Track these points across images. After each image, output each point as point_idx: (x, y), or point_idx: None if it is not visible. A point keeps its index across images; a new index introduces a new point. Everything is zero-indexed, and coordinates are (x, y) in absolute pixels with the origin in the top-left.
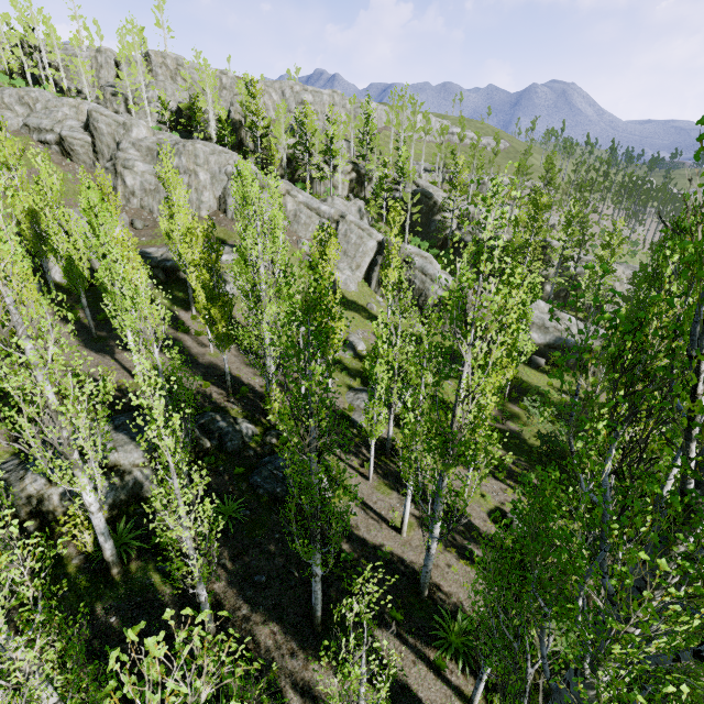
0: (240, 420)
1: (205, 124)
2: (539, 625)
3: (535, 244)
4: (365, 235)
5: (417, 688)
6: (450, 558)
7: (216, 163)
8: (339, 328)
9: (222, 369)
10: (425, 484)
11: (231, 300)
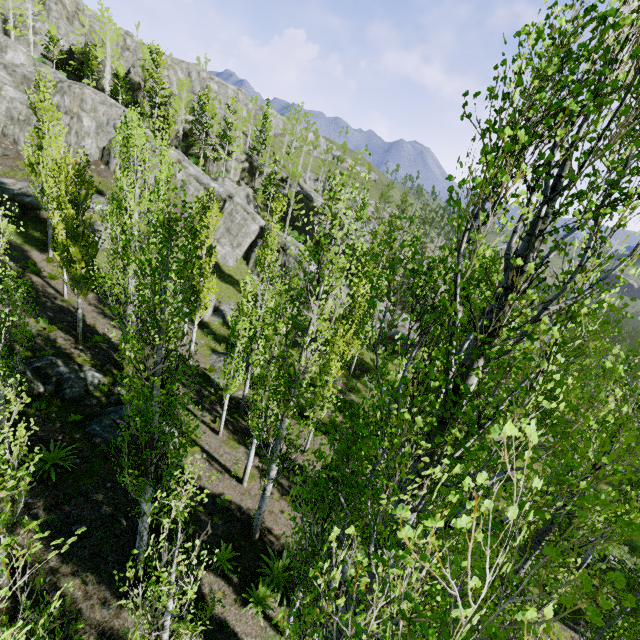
0: (86, 368)
1: (99, 74)
2: (341, 525)
3: (387, 256)
4: (249, 218)
5: (235, 623)
6: (285, 505)
7: (105, 114)
8: (210, 289)
9: (75, 316)
10: (267, 424)
11: (96, 242)
